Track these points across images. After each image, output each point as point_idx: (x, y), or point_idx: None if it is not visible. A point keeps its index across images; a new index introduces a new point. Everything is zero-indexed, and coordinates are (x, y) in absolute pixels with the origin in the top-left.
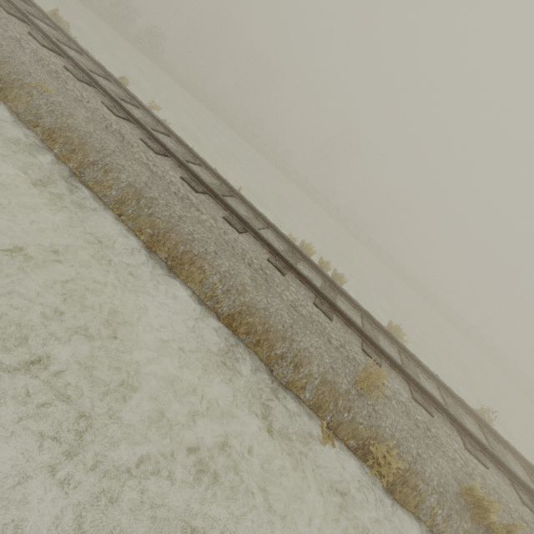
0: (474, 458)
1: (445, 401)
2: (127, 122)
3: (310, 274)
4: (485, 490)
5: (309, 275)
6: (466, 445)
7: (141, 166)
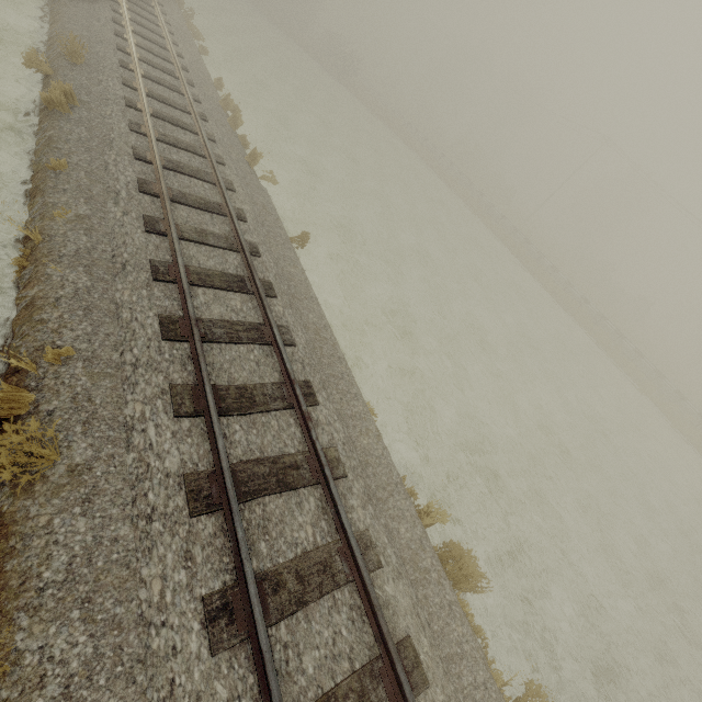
0: (127, 124)
1: (184, 140)
2: (118, 5)
3: (170, 80)
4: (69, 83)
5: (167, 78)
6: (131, 120)
7: (88, 6)
